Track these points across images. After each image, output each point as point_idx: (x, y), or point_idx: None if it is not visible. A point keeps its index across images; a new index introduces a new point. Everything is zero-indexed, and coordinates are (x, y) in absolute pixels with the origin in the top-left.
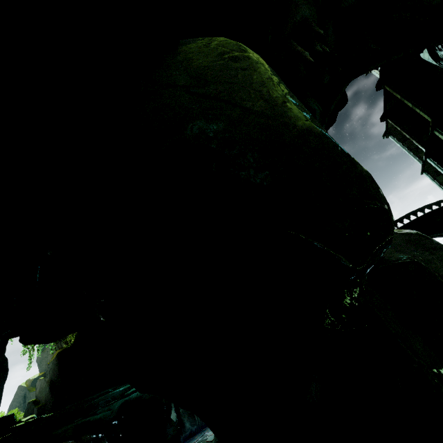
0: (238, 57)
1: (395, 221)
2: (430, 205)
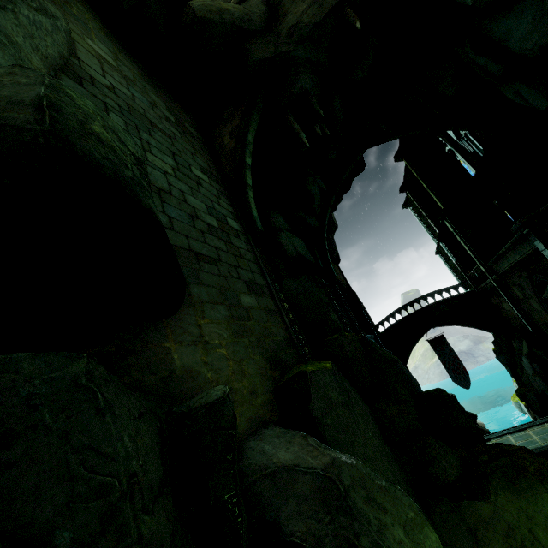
0: (15, 431)
1: (406, 305)
2: (440, 291)
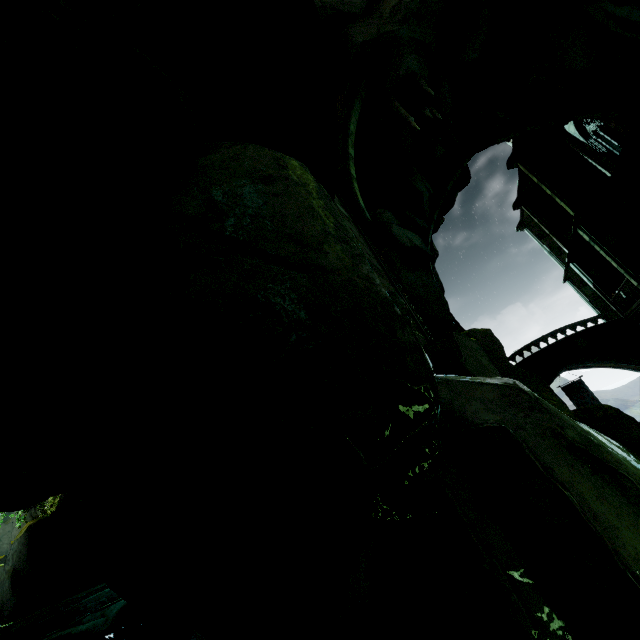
0: (272, 176)
1: (529, 345)
2: (573, 325)
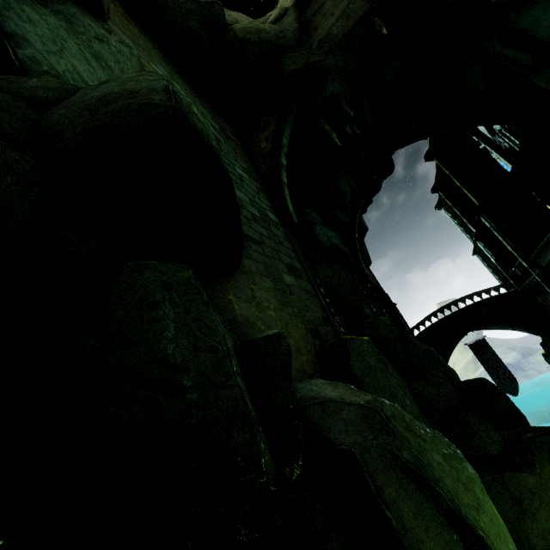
0: (158, 301)
1: (442, 308)
2: (479, 293)
